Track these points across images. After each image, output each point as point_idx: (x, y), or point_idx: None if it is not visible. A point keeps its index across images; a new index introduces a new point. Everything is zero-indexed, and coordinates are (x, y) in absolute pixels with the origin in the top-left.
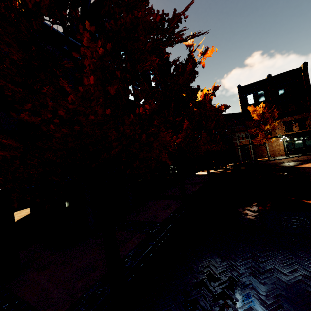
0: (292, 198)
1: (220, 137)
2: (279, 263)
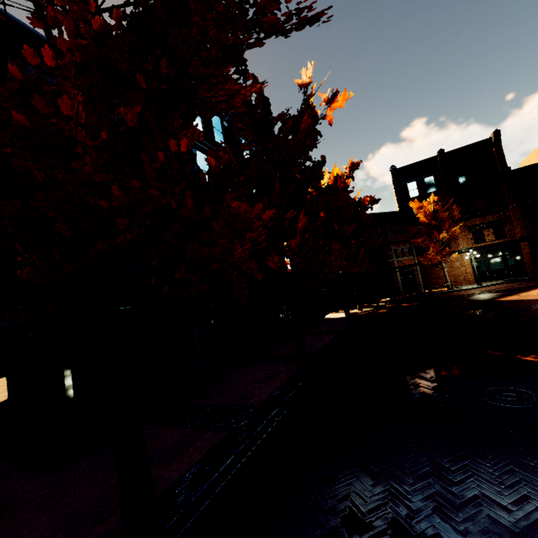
0: (498, 352)
1: (365, 251)
2: (491, 483)
